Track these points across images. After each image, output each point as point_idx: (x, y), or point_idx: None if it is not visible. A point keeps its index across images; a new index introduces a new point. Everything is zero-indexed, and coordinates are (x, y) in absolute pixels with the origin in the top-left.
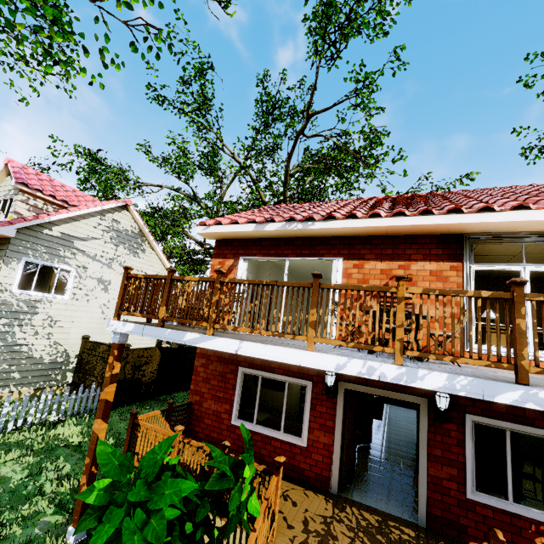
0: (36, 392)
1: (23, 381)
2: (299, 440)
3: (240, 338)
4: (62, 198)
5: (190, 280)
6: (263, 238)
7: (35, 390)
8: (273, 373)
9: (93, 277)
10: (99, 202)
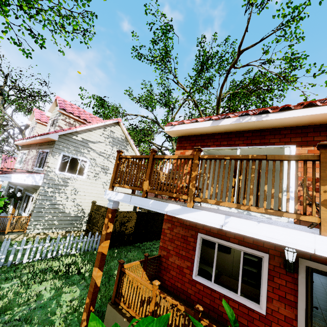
0: (66, 233)
1: (59, 226)
2: (257, 306)
3: (219, 212)
4: (83, 118)
5: (170, 157)
6: (216, 133)
7: (65, 232)
8: (228, 241)
9: (99, 165)
10: (103, 120)
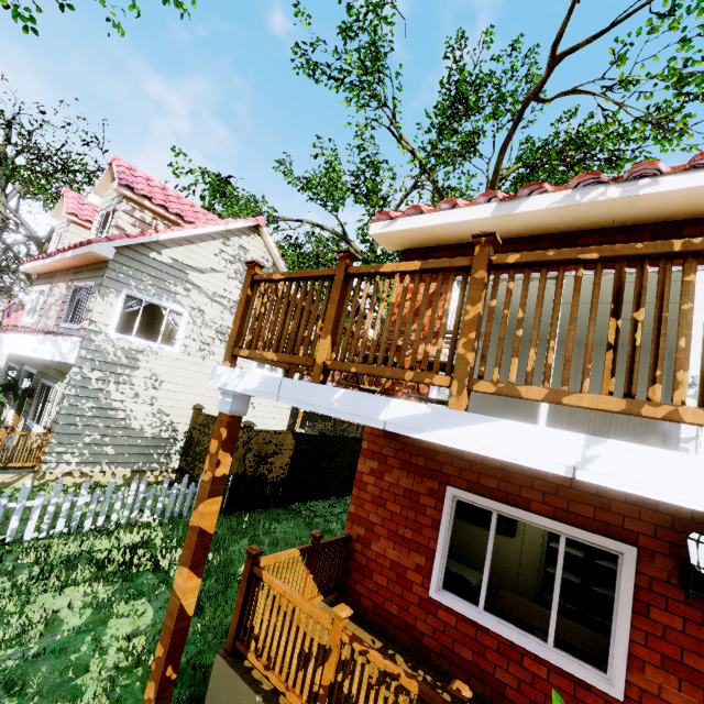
0: (133, 475)
1: (118, 458)
2: (600, 679)
3: None
4: (176, 211)
5: (396, 270)
6: (502, 238)
7: (132, 473)
8: (526, 511)
9: (211, 325)
10: (222, 220)
